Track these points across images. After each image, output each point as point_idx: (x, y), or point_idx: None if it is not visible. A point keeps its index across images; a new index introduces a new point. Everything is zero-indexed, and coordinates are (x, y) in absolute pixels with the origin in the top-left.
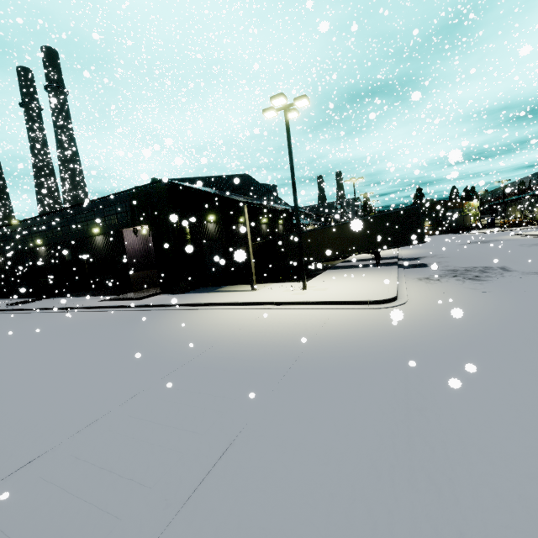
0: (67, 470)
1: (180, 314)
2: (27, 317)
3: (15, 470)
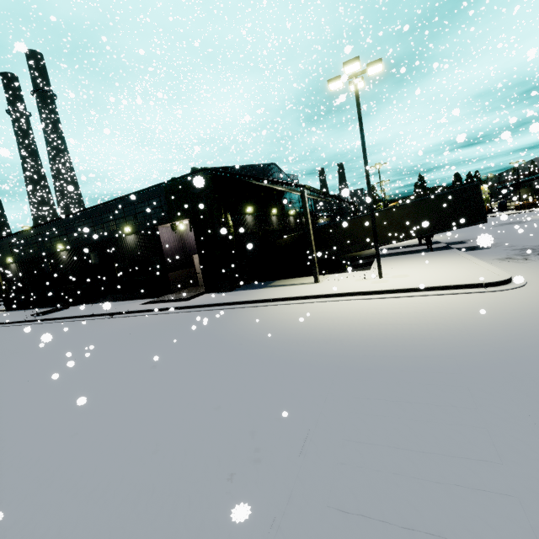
0: (351, 534)
1: (252, 312)
2: (65, 326)
3: (264, 537)
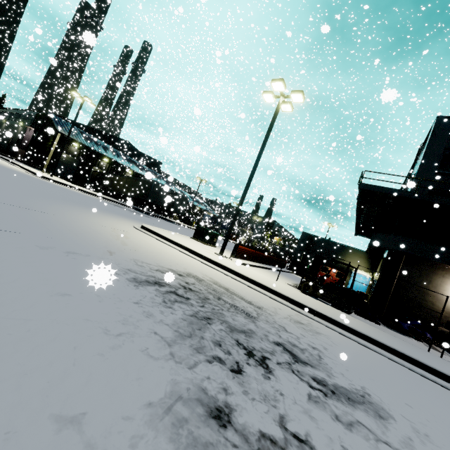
0: None
1: None
2: None
3: None
